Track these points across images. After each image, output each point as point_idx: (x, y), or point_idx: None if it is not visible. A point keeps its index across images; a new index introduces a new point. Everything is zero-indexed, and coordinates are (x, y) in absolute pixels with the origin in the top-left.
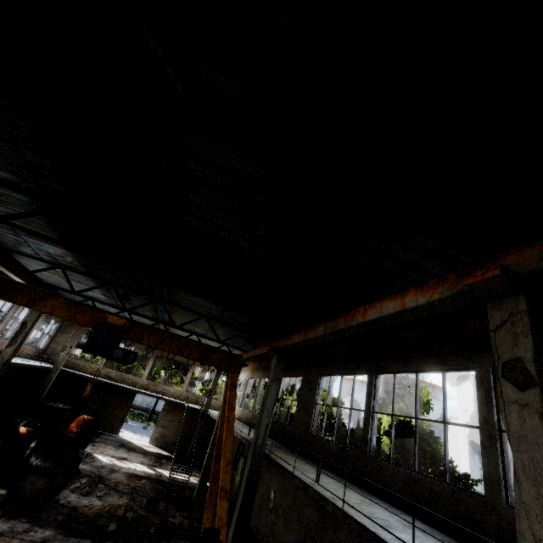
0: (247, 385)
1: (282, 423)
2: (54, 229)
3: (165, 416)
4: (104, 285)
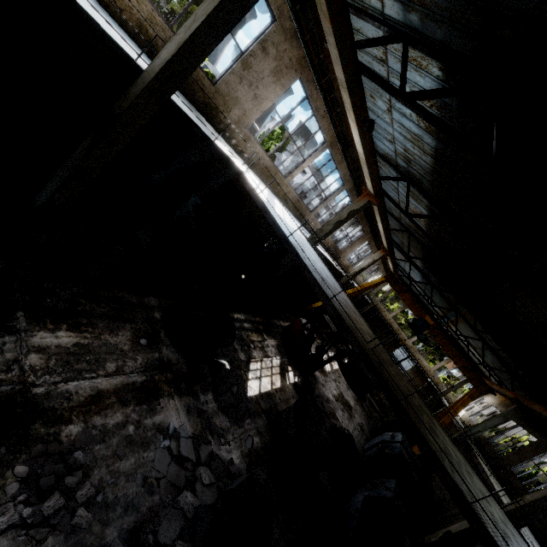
0: (487, 408)
1: (494, 449)
2: (423, 256)
3: (410, 374)
4: (427, 284)
